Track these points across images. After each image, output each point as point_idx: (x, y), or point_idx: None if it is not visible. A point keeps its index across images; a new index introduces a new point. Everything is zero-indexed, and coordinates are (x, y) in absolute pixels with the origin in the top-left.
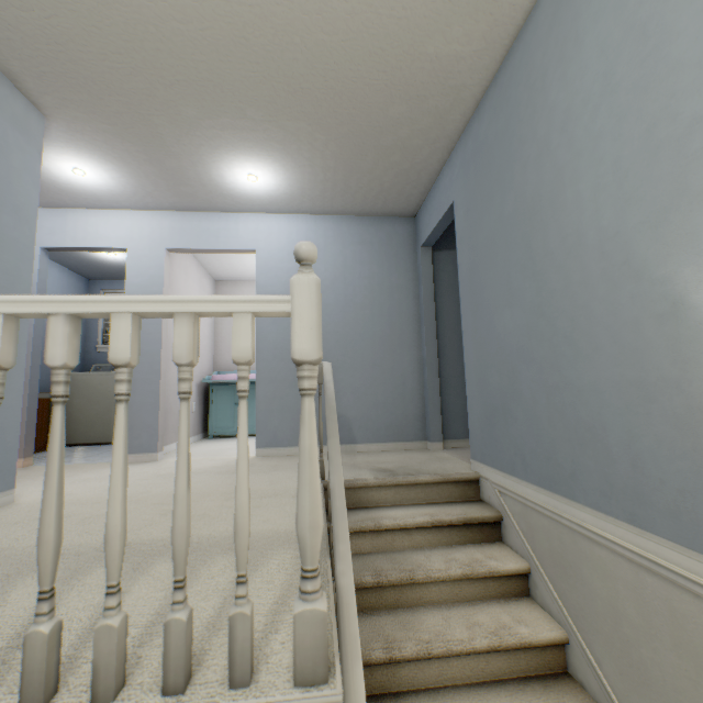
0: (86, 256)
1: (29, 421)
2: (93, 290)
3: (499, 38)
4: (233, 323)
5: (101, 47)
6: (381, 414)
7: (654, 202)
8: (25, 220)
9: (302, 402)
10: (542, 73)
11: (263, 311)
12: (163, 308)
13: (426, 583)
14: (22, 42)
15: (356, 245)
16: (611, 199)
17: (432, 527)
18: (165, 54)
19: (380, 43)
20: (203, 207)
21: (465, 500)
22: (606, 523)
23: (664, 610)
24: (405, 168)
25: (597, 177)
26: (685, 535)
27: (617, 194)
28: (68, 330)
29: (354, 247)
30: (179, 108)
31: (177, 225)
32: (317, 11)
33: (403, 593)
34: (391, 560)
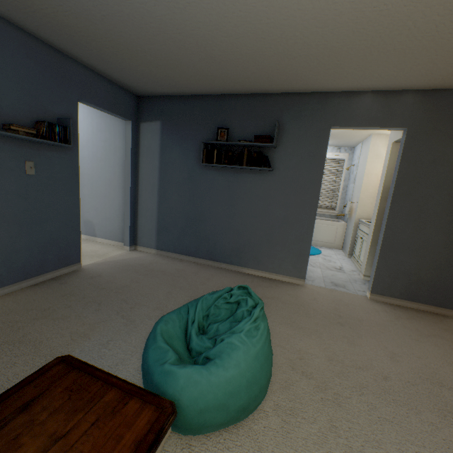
0: None
1: None
2: None
3: None
4: None
5: None
6: (108, 224)
7: None
8: None
9: None
10: None
11: None
12: None
13: None
14: None
15: (99, 118)
16: None
17: None
18: None
19: None
20: None
21: None
22: None
23: None
24: None
25: None
26: None
27: None
28: None
29: (97, 120)
30: None
31: None
32: None
33: None
34: None
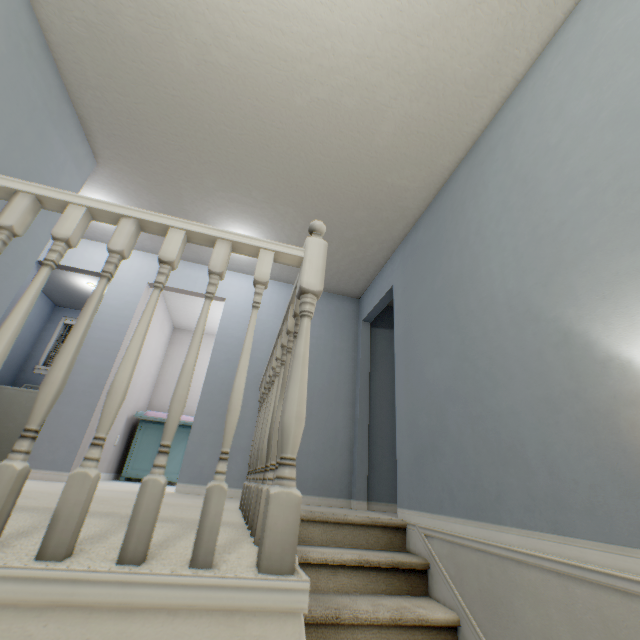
0: (66, 282)
1: None
2: (56, 315)
3: (433, 183)
4: (259, 255)
5: (165, 129)
6: (311, 464)
7: (542, 270)
8: (50, 222)
9: (302, 321)
10: (461, 202)
11: (283, 252)
12: (211, 232)
13: (352, 628)
14: (110, 113)
15: None
16: (513, 271)
17: (359, 569)
18: (209, 143)
19: (357, 169)
20: (191, 257)
21: (391, 549)
22: (533, 539)
23: (596, 622)
24: (359, 257)
25: (502, 259)
26: (603, 529)
27: (517, 268)
28: (134, 229)
29: None
30: (204, 179)
31: None
32: (321, 141)
33: (326, 638)
34: (315, 599)
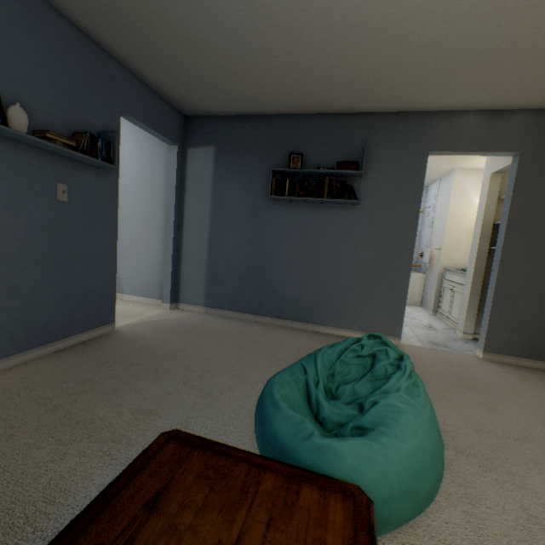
0: None
1: None
2: None
3: None
4: None
5: None
6: (140, 277)
7: None
8: None
9: None
10: None
11: None
12: None
13: None
14: None
15: (132, 143)
16: None
17: None
18: None
19: None
20: None
21: None
22: None
23: None
24: None
25: None
26: None
27: None
28: None
29: (130, 145)
30: None
31: None
32: None
33: None
34: None
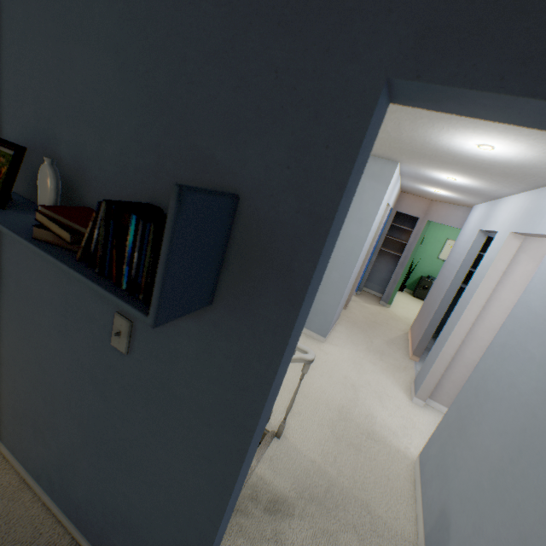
0: None
1: (423, 336)
2: None
3: None
4: None
5: None
6: None
7: None
8: (364, 225)
9: None
10: None
11: None
12: None
13: None
14: None
15: None
16: None
17: None
18: None
19: None
20: (540, 180)
21: None
22: None
23: None
24: None
25: None
26: None
27: None
28: None
29: None
30: (380, 137)
31: (529, 205)
32: None
33: None
34: None
